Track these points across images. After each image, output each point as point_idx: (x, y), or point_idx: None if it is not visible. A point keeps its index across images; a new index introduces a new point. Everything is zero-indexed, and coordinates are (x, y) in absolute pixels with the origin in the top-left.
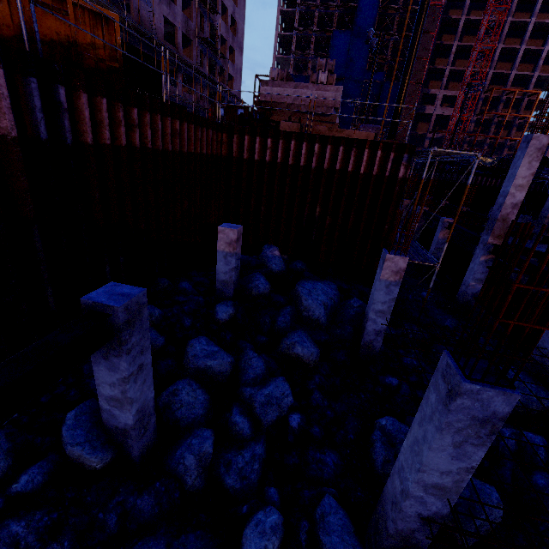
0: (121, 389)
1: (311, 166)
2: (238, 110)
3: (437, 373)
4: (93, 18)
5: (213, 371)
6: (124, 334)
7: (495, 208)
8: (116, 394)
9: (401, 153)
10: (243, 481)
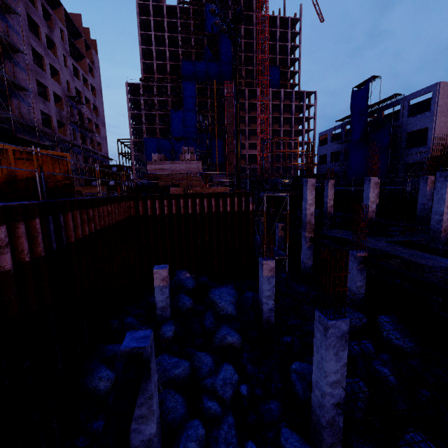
0: (147, 405)
1: (197, 212)
2: (111, 167)
3: (316, 322)
4: (53, 159)
5: (179, 377)
6: (150, 363)
7: (303, 216)
8: (143, 411)
9: (248, 197)
10: (229, 447)
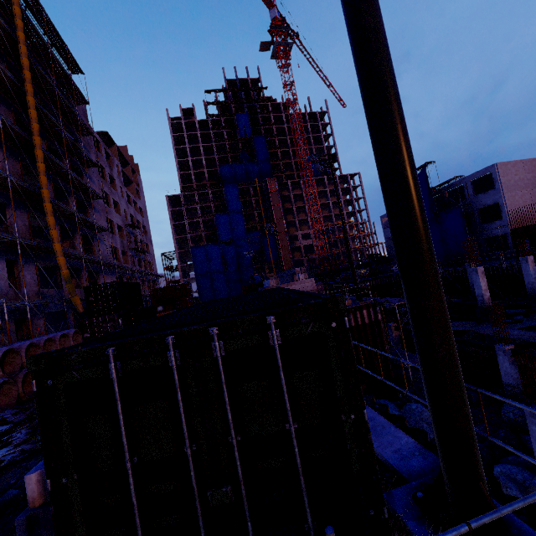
0: None
1: None
2: (175, 288)
3: (527, 417)
4: None
5: None
6: None
7: None
8: None
9: (374, 307)
10: None
